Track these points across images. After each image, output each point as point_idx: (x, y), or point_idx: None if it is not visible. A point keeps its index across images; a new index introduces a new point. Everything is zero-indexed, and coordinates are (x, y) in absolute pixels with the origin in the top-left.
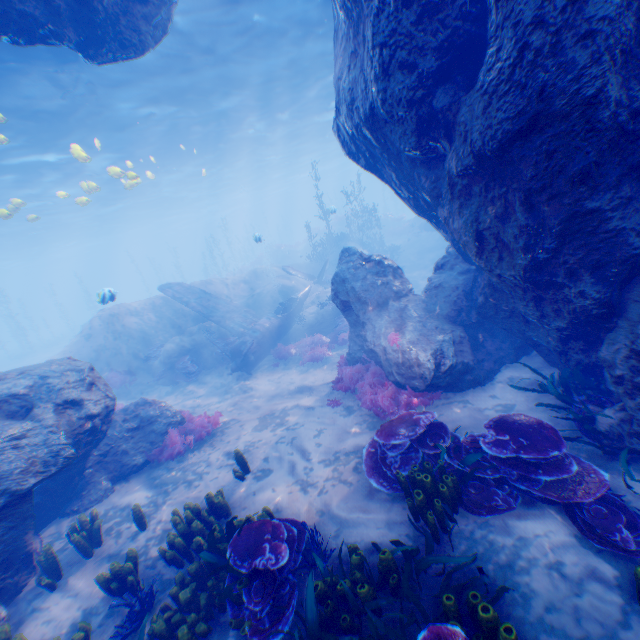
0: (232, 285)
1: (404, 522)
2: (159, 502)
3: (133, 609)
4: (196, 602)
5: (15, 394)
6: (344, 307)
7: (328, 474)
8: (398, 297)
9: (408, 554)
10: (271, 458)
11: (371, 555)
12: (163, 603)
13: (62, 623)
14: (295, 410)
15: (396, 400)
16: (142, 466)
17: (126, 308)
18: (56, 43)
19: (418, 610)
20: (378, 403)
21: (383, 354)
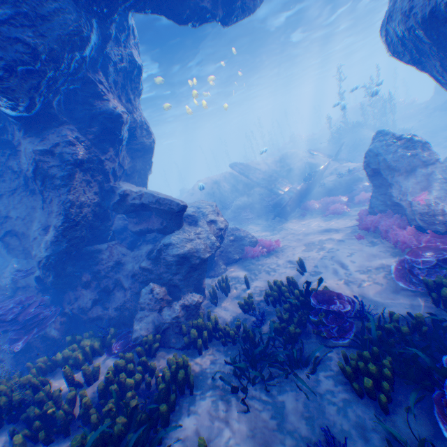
0: (270, 164)
1: (427, 308)
2: (253, 278)
3: (257, 317)
4: (289, 321)
5: (190, 216)
6: (373, 174)
7: (362, 277)
8: (424, 165)
9: (434, 321)
10: (318, 265)
11: (401, 320)
12: (271, 318)
13: (223, 317)
14: (329, 242)
15: (416, 239)
16: (238, 261)
17: (210, 179)
18: (212, 21)
19: (443, 347)
20: (400, 240)
21: (408, 207)
